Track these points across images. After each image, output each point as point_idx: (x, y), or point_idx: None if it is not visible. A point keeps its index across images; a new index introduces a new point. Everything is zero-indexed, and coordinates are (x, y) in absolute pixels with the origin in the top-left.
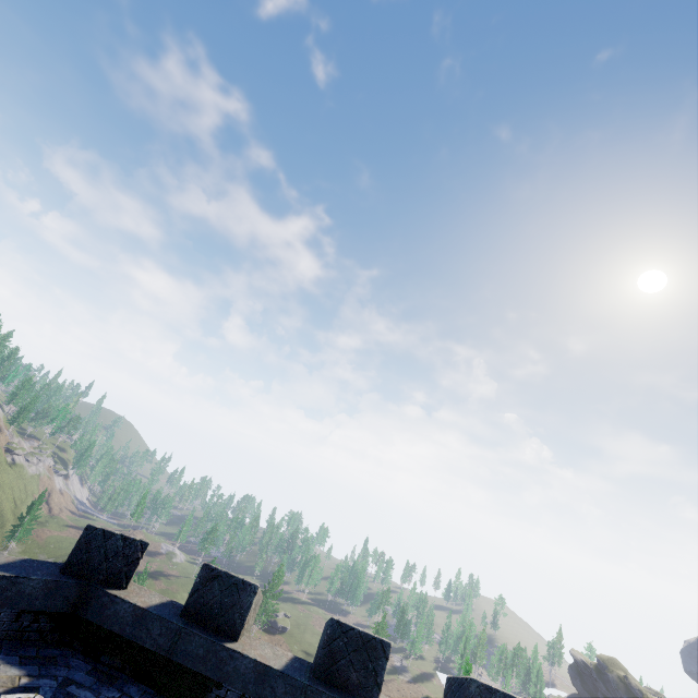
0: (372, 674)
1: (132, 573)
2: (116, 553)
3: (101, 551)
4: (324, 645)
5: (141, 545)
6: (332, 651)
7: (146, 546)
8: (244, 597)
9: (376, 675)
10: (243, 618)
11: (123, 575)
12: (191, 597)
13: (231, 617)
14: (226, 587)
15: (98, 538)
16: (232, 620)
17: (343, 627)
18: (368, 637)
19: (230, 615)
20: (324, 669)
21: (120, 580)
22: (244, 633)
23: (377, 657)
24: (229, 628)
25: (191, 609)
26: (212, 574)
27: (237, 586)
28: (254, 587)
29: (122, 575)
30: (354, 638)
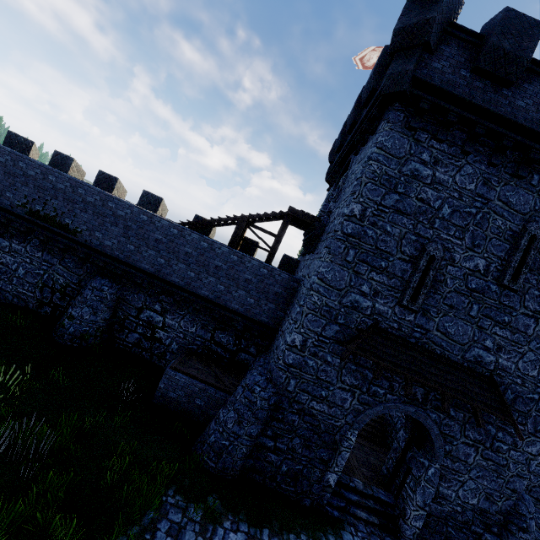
0: (111, 186)
1: (30, 151)
2: (22, 143)
3: (16, 141)
4: (96, 177)
5: (31, 142)
6: (99, 179)
7: (34, 143)
8: (69, 161)
9: (113, 186)
10: (69, 167)
11: (27, 151)
12: (51, 160)
13: (65, 167)
14: (63, 158)
15: (14, 136)
16: (66, 167)
17: (103, 172)
18: (111, 176)
19: (65, 166)
20: (96, 183)
21: (26, 152)
22: (73, 176)
23: (113, 181)
24: (65, 170)
25: (51, 163)
26: (57, 153)
27: (66, 158)
28: (73, 158)
29: (26, 151)
30: (106, 176)
